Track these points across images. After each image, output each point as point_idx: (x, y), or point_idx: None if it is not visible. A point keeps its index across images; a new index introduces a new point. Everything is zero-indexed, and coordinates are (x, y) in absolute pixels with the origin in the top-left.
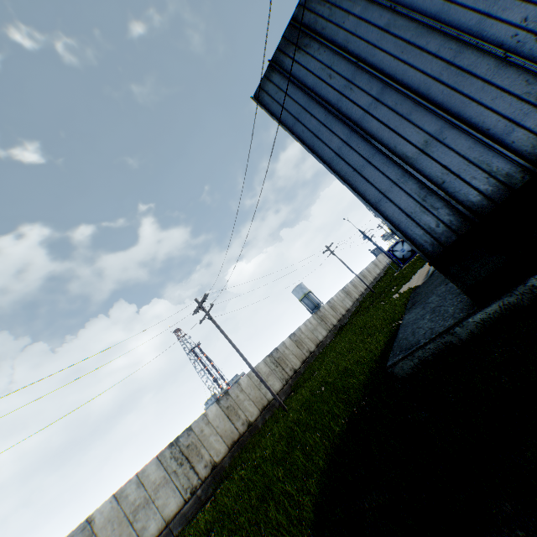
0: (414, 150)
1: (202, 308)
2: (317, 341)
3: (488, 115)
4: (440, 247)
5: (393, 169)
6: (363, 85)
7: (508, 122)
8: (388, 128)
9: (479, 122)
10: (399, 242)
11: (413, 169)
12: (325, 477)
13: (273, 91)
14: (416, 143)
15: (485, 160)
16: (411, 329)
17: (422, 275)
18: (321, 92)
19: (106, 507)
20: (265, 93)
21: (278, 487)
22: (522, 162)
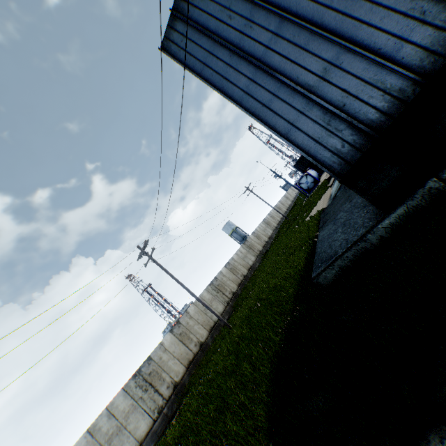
0: (315, 79)
1: (145, 253)
2: (248, 266)
3: (379, 35)
4: (347, 165)
5: (298, 99)
6: (262, 21)
7: (397, 39)
8: (290, 61)
9: (371, 43)
10: (304, 175)
11: (316, 96)
12: (273, 386)
13: (178, 39)
14: (316, 71)
15: (379, 79)
16: (327, 243)
17: (326, 199)
18: (224, 34)
19: (81, 442)
20: (171, 42)
21: (232, 398)
22: (412, 76)
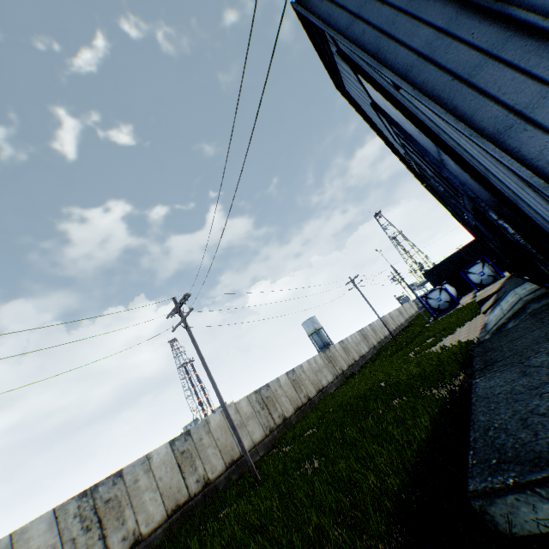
0: None
1: (179, 311)
2: (320, 385)
3: None
4: None
5: None
6: None
7: None
8: None
9: None
10: (436, 289)
11: None
12: None
13: None
14: None
15: None
16: (511, 411)
17: (474, 329)
18: None
19: None
20: None
21: None
22: None
